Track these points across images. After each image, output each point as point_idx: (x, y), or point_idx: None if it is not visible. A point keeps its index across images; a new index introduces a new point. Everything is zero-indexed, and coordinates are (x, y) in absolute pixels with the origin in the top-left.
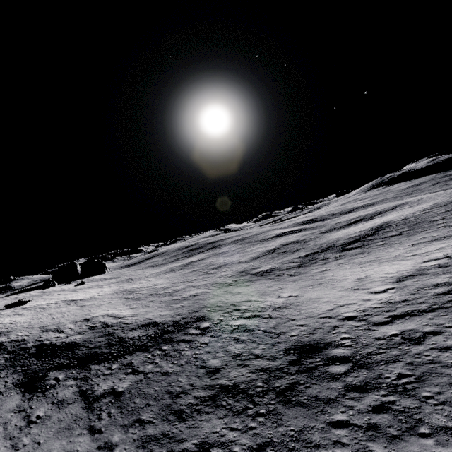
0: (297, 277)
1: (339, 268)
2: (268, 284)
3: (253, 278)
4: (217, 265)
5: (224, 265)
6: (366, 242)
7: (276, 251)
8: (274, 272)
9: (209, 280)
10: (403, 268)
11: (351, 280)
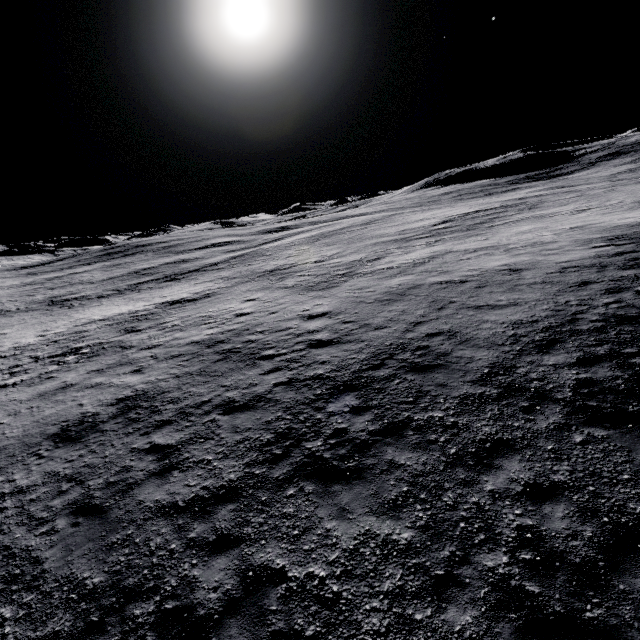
0: (67, 310)
1: (111, 303)
2: (29, 316)
3: (38, 307)
4: (66, 284)
5: (68, 285)
6: (194, 273)
7: (141, 272)
8: (72, 301)
9: (5, 305)
10: (121, 311)
11: (72, 320)
